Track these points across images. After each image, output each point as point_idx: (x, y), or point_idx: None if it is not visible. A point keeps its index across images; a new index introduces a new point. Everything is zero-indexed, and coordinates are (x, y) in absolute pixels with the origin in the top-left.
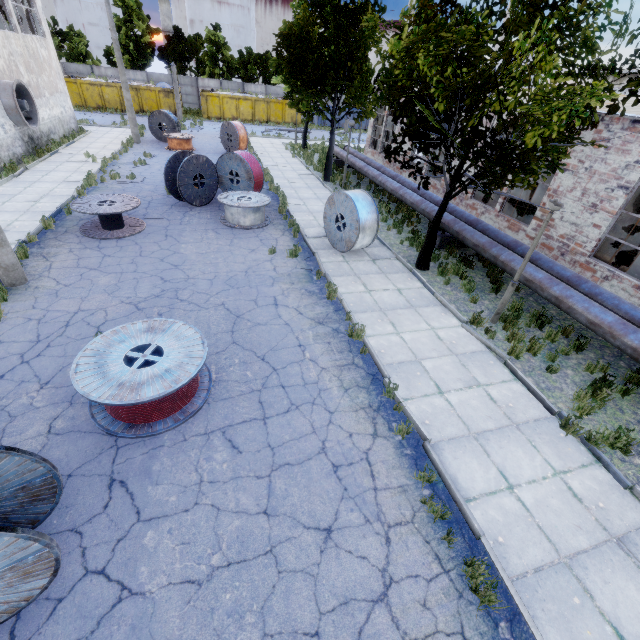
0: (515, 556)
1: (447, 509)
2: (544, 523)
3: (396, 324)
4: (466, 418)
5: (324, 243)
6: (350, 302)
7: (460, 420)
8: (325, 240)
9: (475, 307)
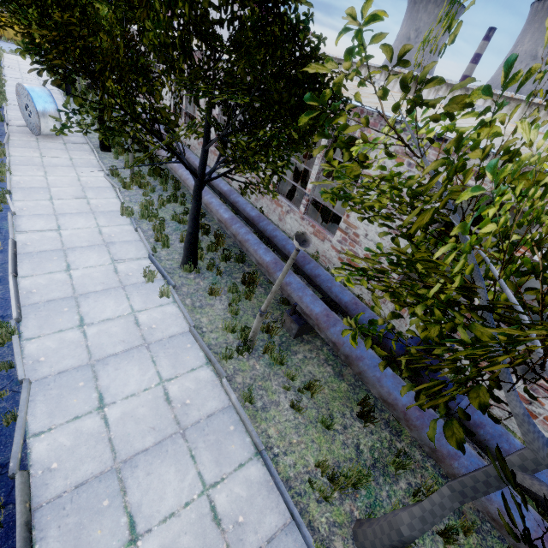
0: (32, 248)
1: (2, 235)
2: (67, 240)
3: (49, 172)
4: (59, 209)
5: (25, 130)
6: (17, 160)
7: (53, 209)
8: (28, 129)
9: (127, 170)
